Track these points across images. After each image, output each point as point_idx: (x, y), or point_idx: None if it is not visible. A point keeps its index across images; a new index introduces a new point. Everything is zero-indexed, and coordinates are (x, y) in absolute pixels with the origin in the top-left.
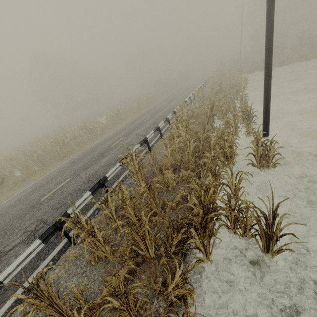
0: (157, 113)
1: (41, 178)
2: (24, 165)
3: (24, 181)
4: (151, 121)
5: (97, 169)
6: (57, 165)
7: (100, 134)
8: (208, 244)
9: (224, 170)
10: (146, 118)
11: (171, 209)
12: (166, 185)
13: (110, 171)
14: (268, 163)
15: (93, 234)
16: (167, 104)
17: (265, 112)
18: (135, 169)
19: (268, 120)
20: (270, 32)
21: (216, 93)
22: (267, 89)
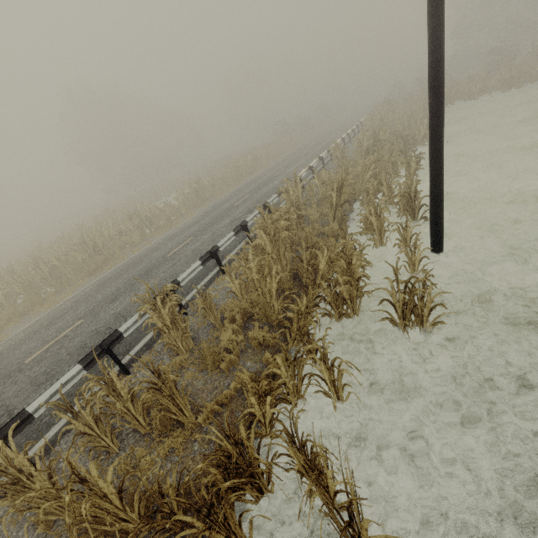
0: (261, 188)
1: (46, 313)
2: (27, 285)
3: (24, 315)
4: (246, 206)
5: (128, 305)
6: (80, 286)
7: (163, 228)
8: (240, 527)
9: (342, 324)
10: (241, 199)
11: (215, 412)
12: (219, 358)
13: (129, 319)
14: (422, 321)
15: (20, 486)
16: (284, 169)
17: (433, 205)
18: (166, 323)
19: (439, 221)
20: (436, 41)
21: (367, 151)
22: (435, 160)
